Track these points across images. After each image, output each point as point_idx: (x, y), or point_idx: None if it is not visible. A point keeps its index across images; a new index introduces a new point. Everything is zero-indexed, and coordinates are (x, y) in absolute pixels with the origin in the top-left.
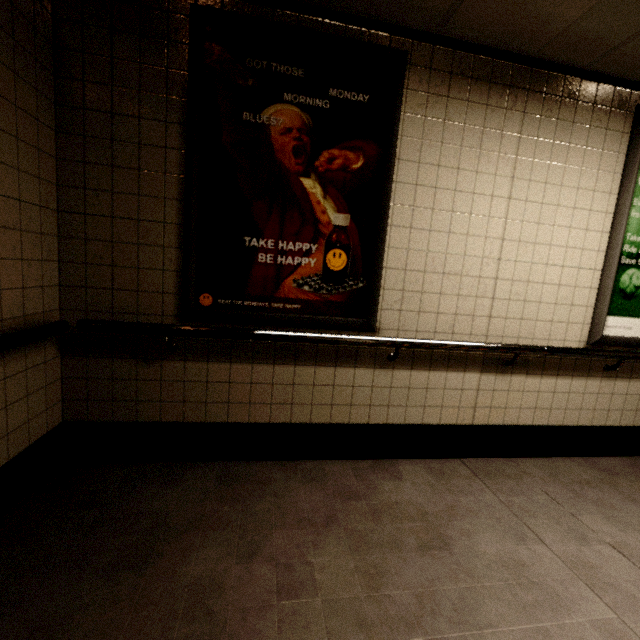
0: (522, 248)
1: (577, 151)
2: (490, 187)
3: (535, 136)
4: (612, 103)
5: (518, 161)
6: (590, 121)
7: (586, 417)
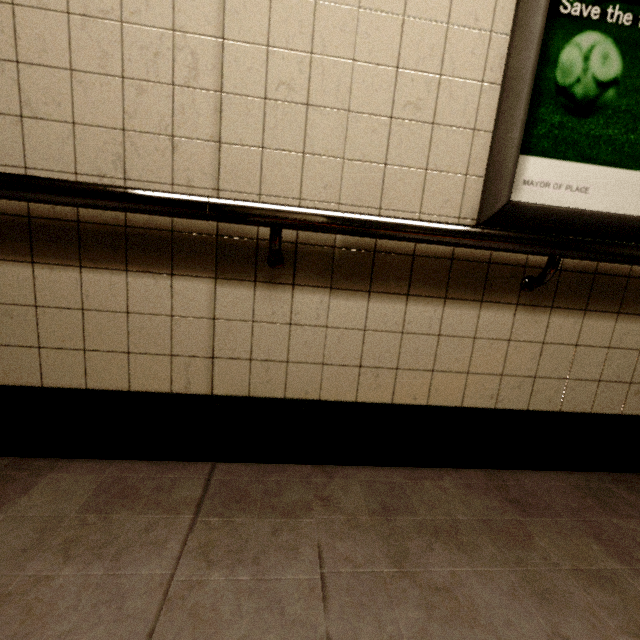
0: None
1: None
2: None
3: None
4: None
5: None
6: None
7: (483, 390)
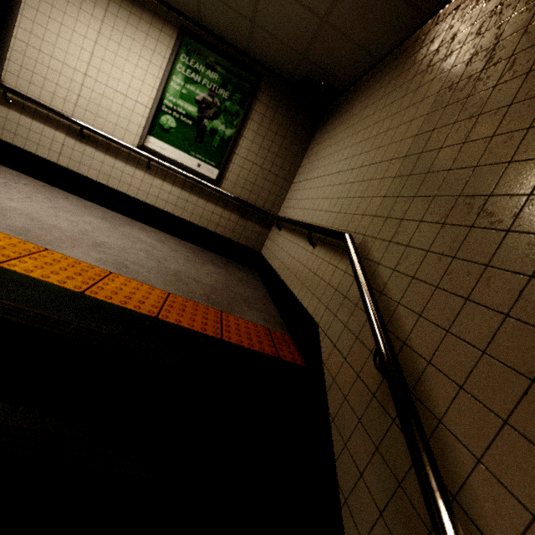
0: (101, 75)
1: (142, 35)
2: (84, 32)
3: (116, 16)
4: (166, 18)
5: (104, 25)
6: (152, 22)
7: (133, 192)
